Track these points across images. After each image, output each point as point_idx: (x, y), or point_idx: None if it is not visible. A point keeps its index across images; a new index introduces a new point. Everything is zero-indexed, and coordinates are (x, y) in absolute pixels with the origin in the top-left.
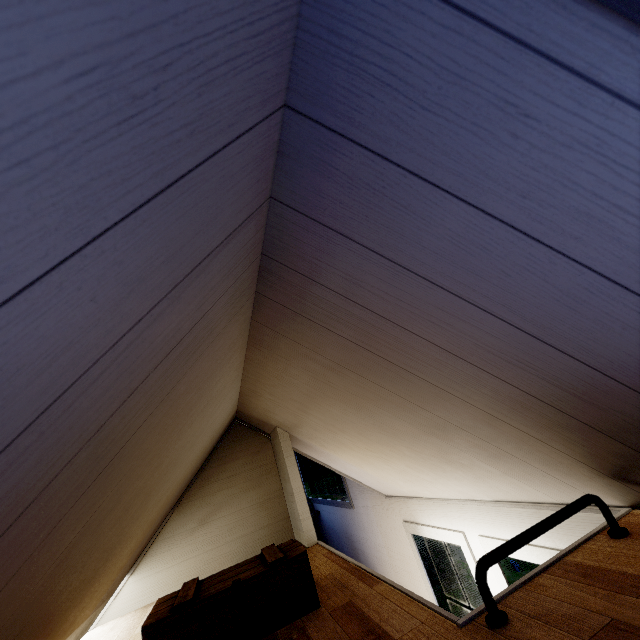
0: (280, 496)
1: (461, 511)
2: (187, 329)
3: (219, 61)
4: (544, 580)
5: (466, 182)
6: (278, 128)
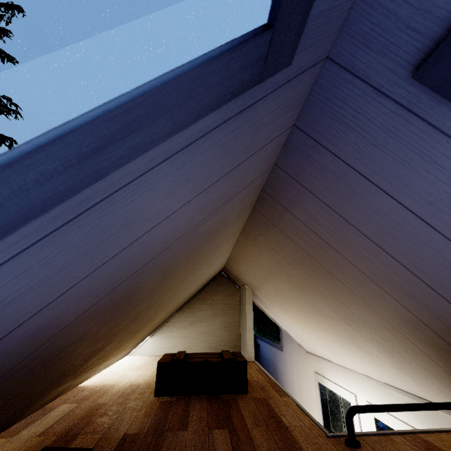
0: (238, 326)
1: (358, 380)
2: (215, 226)
3: (264, 123)
4: (396, 438)
5: (393, 187)
6: (287, 135)
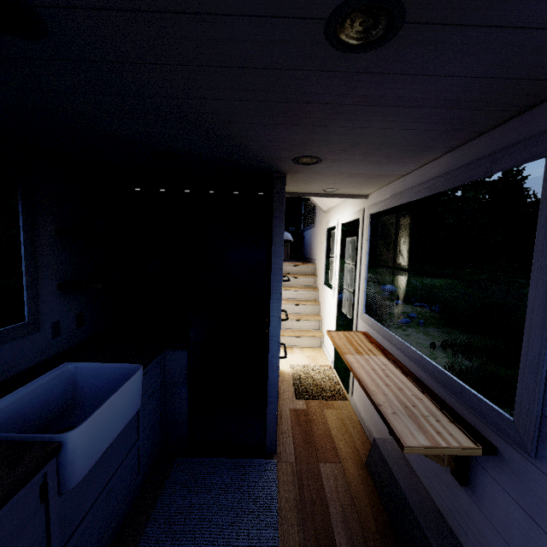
0: None
1: (340, 209)
2: None
3: None
4: None
5: None
6: None
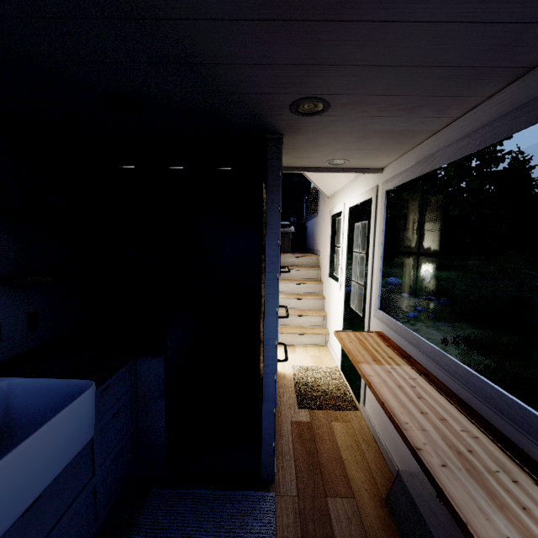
0: None
1: (347, 191)
2: None
3: None
4: None
5: None
6: None
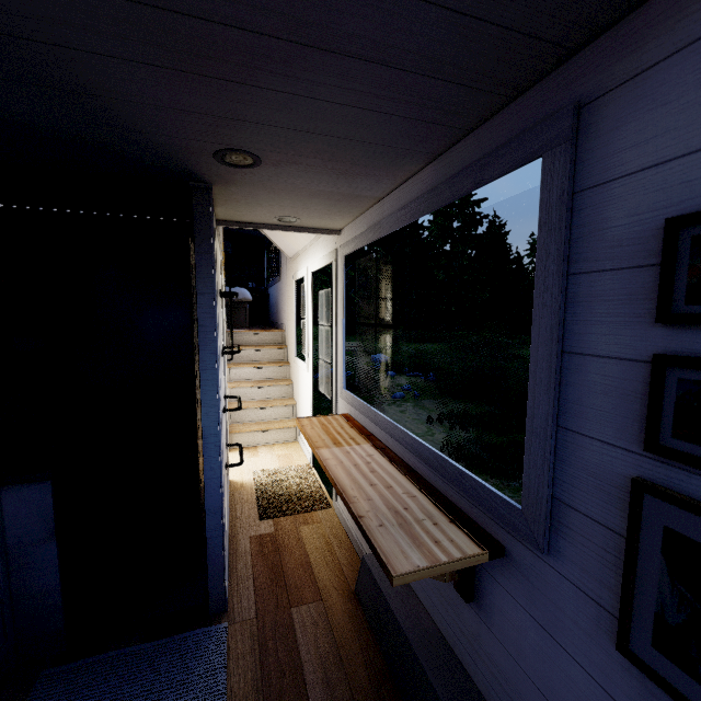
0: None
1: (309, 253)
2: None
3: None
4: None
5: None
6: None
